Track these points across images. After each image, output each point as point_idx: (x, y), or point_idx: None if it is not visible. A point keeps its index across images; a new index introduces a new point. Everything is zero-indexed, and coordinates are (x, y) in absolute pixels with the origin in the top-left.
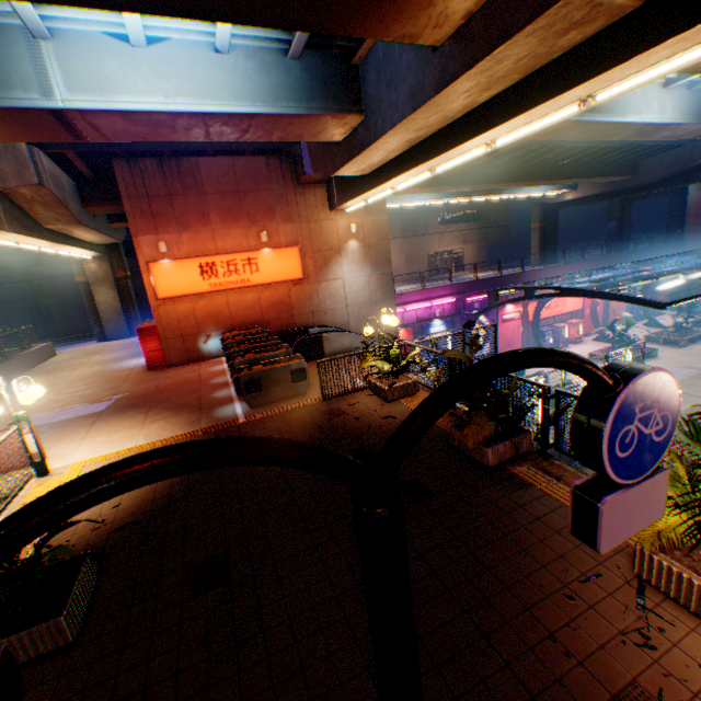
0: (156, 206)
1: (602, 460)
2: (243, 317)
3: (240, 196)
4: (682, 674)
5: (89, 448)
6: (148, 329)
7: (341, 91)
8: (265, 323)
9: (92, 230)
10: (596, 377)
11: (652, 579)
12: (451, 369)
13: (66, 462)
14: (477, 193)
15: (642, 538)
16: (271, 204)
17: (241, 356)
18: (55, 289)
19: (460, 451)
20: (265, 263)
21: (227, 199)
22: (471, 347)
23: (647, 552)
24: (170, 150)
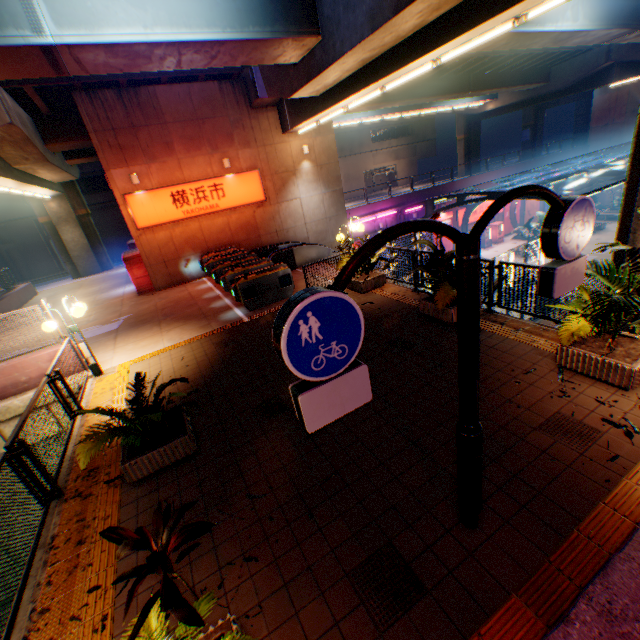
0: (122, 139)
1: (557, 246)
2: (216, 240)
3: (199, 124)
4: (584, 404)
5: (124, 354)
6: (133, 258)
7: (299, 13)
8: (236, 245)
9: (56, 168)
10: (556, 201)
11: (567, 365)
12: (414, 260)
13: (111, 365)
14: (408, 108)
15: (562, 339)
16: (228, 130)
17: (231, 271)
18: (12, 234)
19: (429, 318)
20: (230, 188)
21: (187, 128)
22: (436, 235)
23: (565, 348)
24: (126, 80)
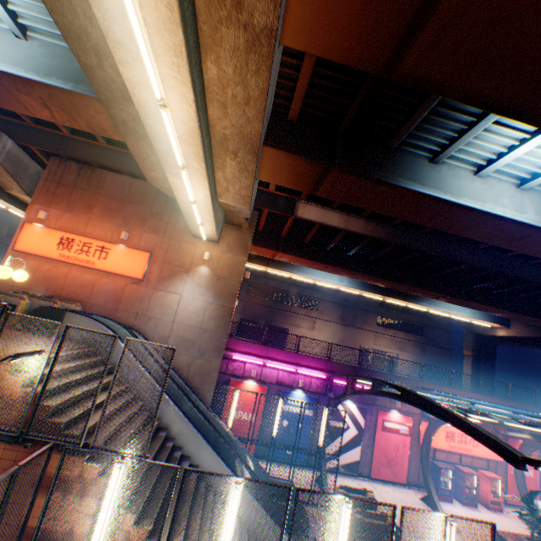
0: (61, 190)
1: None
2: (74, 291)
3: (126, 203)
4: None
5: None
6: None
7: None
8: (89, 304)
9: None
10: None
11: None
12: None
13: None
14: (390, 294)
15: None
16: (147, 216)
17: None
18: None
19: None
20: (116, 254)
21: (114, 202)
22: None
23: None
24: (95, 163)
